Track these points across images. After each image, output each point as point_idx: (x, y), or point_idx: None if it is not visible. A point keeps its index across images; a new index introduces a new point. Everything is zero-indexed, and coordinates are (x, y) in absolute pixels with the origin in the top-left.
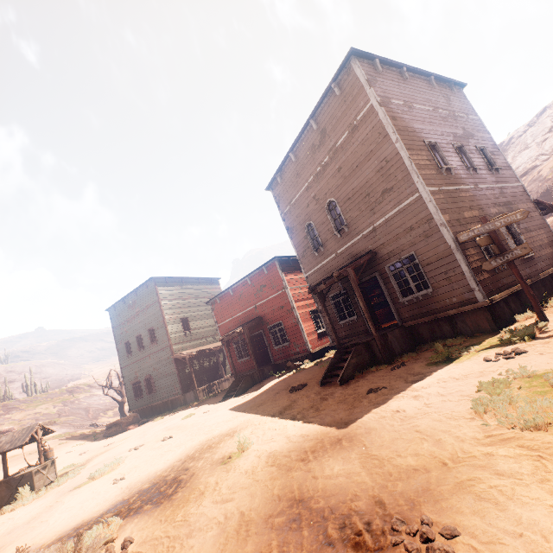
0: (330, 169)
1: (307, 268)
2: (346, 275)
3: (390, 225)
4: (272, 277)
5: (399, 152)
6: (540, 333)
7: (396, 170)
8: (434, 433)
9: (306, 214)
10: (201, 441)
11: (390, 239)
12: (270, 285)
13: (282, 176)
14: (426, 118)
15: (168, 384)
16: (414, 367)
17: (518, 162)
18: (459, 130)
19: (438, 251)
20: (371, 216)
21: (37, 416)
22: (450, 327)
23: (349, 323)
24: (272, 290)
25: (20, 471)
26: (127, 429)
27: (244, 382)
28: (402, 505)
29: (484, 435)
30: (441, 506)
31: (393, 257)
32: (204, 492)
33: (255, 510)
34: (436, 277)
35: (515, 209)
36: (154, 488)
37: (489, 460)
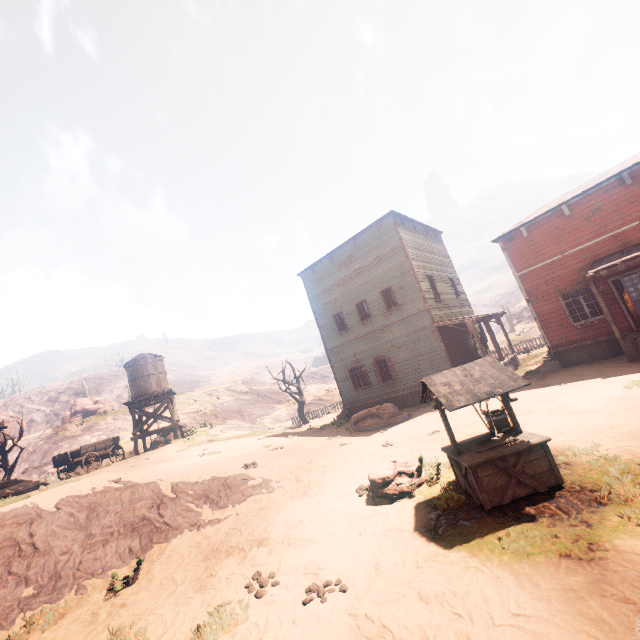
0: None
1: None
2: None
3: None
4: None
5: None
6: None
7: None
8: None
9: None
10: None
11: None
12: None
13: None
14: None
15: (422, 366)
16: None
17: None
18: None
19: None
20: None
21: (193, 416)
22: None
23: None
24: None
25: (480, 443)
26: (394, 421)
27: None
28: None
29: None
30: None
31: None
32: None
33: None
34: None
35: None
36: None
37: None
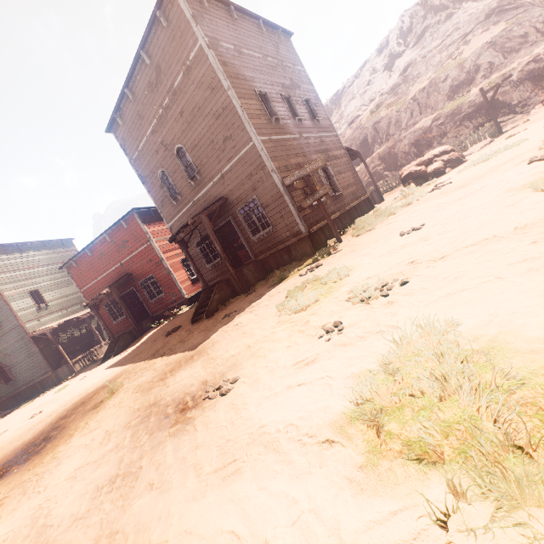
0: (173, 113)
1: (168, 218)
2: (201, 222)
3: (235, 172)
4: (134, 231)
5: (232, 100)
6: (334, 250)
7: (232, 118)
8: (252, 331)
9: (157, 161)
10: (75, 402)
11: (237, 185)
12: (134, 240)
13: (122, 117)
14: (257, 66)
15: (30, 366)
16: (260, 291)
17: (348, 111)
18: (287, 81)
19: (273, 194)
20: (218, 163)
21: None
22: (288, 256)
23: (215, 265)
24: (137, 245)
25: None
26: None
27: (123, 340)
28: (217, 378)
29: (276, 322)
30: (238, 369)
31: (241, 202)
32: (73, 434)
33: (118, 424)
34: (274, 217)
35: (331, 155)
36: (21, 454)
37: (273, 336)
